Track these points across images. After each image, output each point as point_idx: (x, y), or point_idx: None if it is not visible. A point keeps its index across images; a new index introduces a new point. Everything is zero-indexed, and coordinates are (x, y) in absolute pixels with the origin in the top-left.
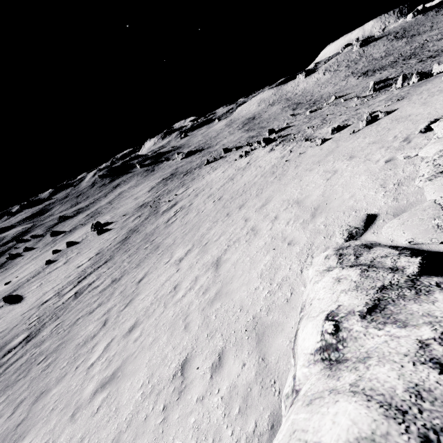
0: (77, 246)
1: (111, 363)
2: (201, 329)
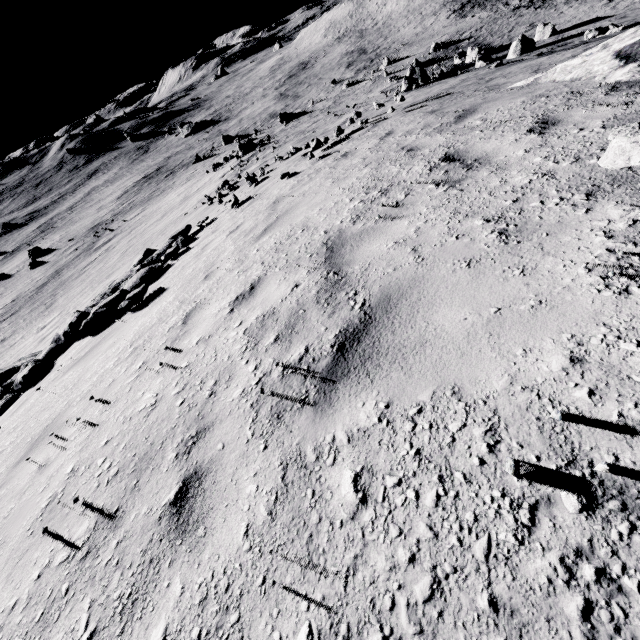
0: (6, 283)
1: None
2: None
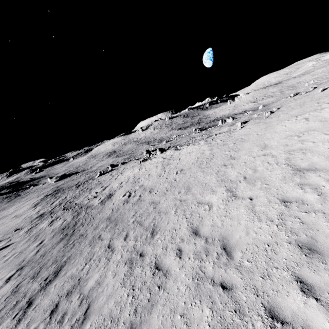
0: None
1: None
2: None
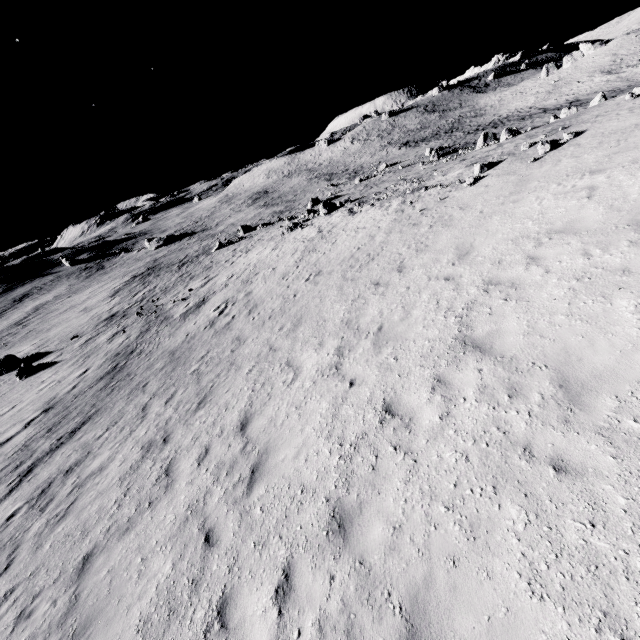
0: None
1: (362, 635)
2: (632, 458)
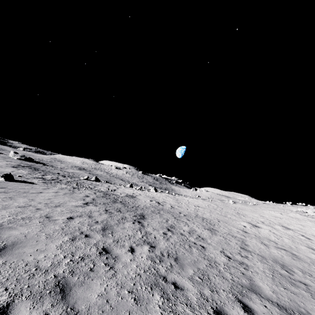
0: None
1: None
2: None
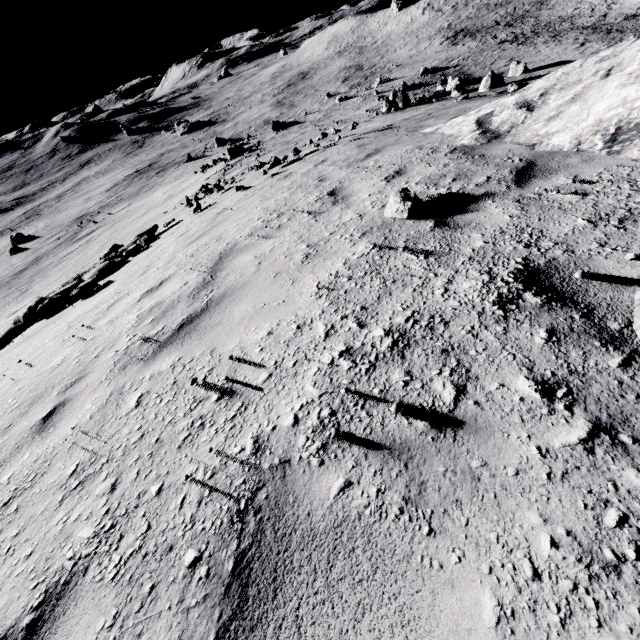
0: None
1: None
2: None
